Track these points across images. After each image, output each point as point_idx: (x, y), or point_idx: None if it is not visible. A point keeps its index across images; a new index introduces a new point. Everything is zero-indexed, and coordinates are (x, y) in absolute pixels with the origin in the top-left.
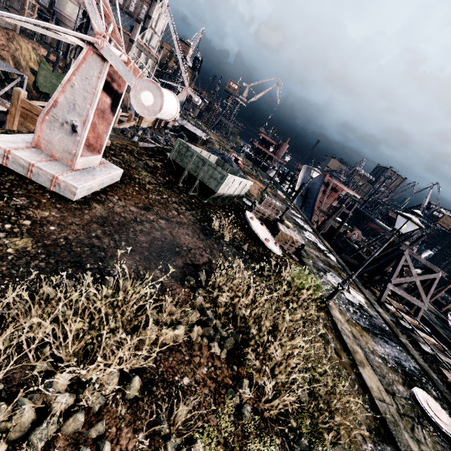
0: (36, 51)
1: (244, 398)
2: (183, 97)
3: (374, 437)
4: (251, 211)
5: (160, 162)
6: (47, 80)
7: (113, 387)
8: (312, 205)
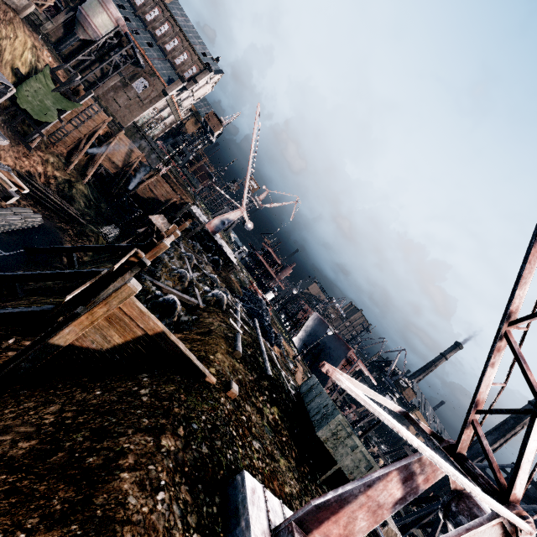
0: (35, 50)
1: None
2: (235, 216)
3: None
4: None
5: (273, 404)
6: (37, 96)
7: None
8: (325, 375)
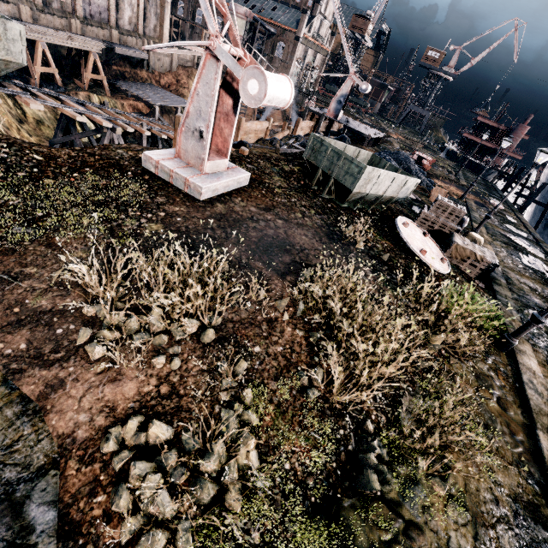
0: None
1: (315, 384)
2: (347, 88)
3: (520, 509)
4: (416, 219)
5: (298, 166)
6: None
7: (192, 331)
8: None
